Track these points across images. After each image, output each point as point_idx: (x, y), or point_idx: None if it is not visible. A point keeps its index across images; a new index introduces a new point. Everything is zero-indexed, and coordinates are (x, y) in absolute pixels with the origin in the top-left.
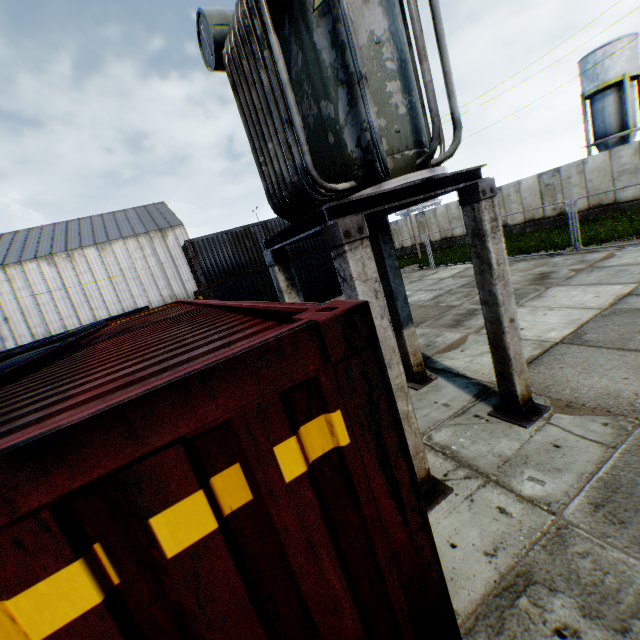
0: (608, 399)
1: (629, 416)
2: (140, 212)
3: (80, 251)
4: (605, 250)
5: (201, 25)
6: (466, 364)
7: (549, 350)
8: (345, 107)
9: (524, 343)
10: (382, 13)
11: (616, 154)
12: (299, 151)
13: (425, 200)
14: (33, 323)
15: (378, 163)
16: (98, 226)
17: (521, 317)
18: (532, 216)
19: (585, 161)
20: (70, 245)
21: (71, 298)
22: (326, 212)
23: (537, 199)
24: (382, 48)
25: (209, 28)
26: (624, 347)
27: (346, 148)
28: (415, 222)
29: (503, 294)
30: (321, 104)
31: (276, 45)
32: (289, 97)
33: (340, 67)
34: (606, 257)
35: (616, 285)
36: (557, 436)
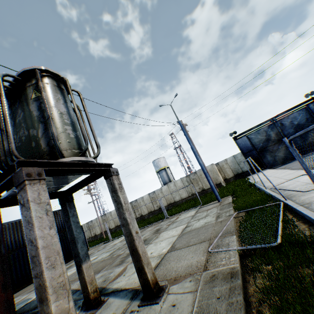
0: (189, 268)
1: (198, 271)
2: None
3: None
4: (176, 216)
5: None
6: (126, 281)
7: (164, 257)
8: (43, 130)
9: (153, 258)
10: (64, 106)
11: (169, 186)
12: (9, 143)
13: (90, 181)
14: None
15: (57, 149)
16: None
17: (151, 247)
18: (151, 210)
19: (162, 188)
20: None
21: None
22: (17, 164)
23: (151, 203)
24: (63, 115)
25: None
26: (189, 245)
27: (41, 146)
28: (101, 219)
29: (130, 218)
30: (30, 130)
31: (5, 101)
32: (8, 119)
33: (42, 116)
34: (177, 218)
35: (182, 225)
36: (173, 298)
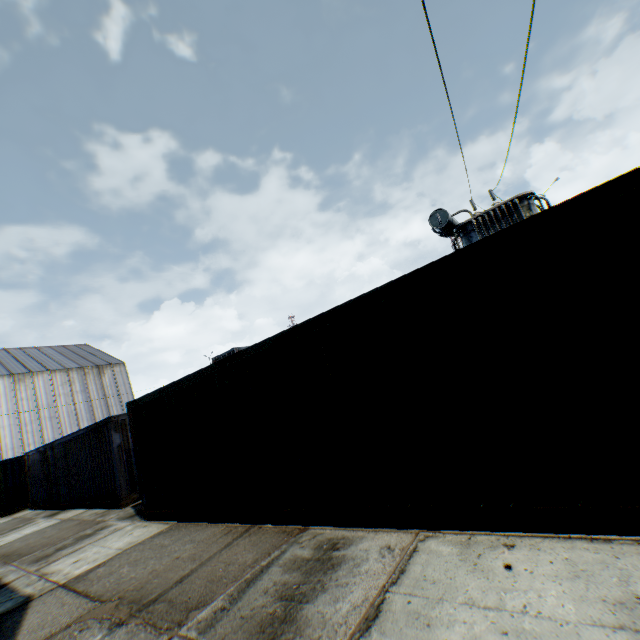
0: None
1: None
2: (61, 350)
3: None
4: None
5: (436, 213)
6: None
7: None
8: None
9: None
10: None
11: None
12: None
13: None
14: None
15: None
16: (6, 358)
17: None
18: None
19: None
20: None
21: None
22: None
23: None
24: None
25: (448, 214)
26: None
27: None
28: None
29: None
30: None
31: None
32: None
33: None
34: None
35: None
36: None
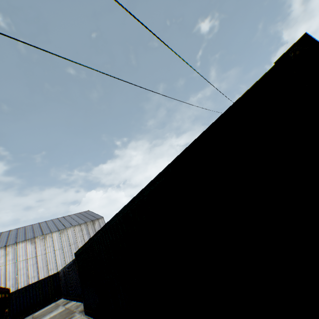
0: None
1: None
2: (78, 215)
3: (50, 234)
4: None
5: None
6: None
7: None
8: None
9: None
10: None
11: None
12: None
13: None
14: (9, 283)
15: None
16: (57, 223)
17: None
18: None
19: None
20: (44, 232)
21: (38, 263)
22: None
23: None
24: None
25: None
26: None
27: None
28: None
29: None
30: None
31: None
32: None
33: None
34: None
35: None
36: None
